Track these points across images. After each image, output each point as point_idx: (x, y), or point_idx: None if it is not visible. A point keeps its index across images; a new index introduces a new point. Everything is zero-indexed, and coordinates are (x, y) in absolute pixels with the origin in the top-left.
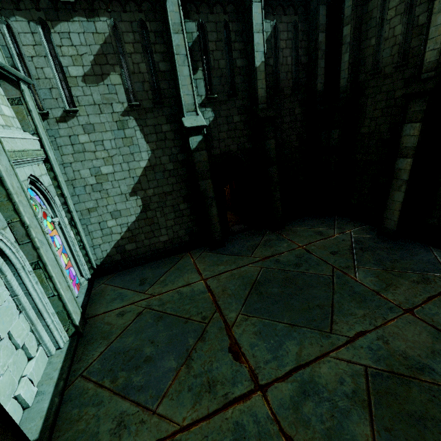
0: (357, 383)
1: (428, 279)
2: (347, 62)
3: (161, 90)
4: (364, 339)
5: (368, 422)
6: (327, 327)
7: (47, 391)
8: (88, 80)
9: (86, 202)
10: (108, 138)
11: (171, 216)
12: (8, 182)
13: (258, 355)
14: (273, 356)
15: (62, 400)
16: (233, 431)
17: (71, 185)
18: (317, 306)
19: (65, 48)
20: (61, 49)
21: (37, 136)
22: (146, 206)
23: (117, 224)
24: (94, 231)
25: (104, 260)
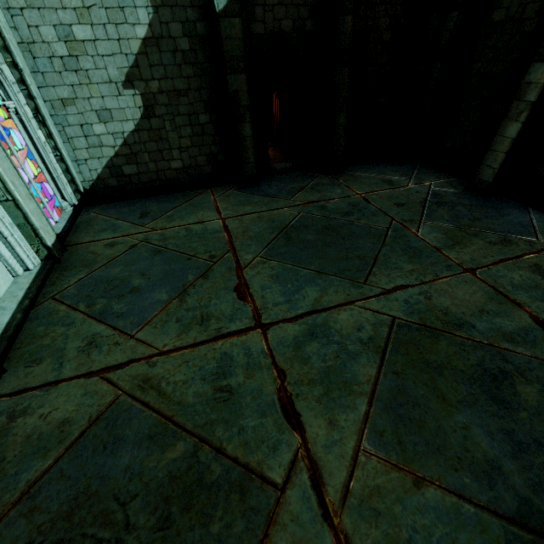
0: (378, 331)
1: (509, 241)
2: None
3: None
4: (403, 293)
5: (376, 365)
6: (362, 278)
7: (9, 307)
8: None
9: (57, 87)
10: None
11: (187, 132)
12: None
13: (268, 297)
14: (286, 299)
15: (27, 318)
16: (219, 360)
17: (28, 51)
18: (357, 256)
19: None
20: None
21: None
22: (149, 109)
23: (108, 132)
24: (74, 138)
25: (94, 184)
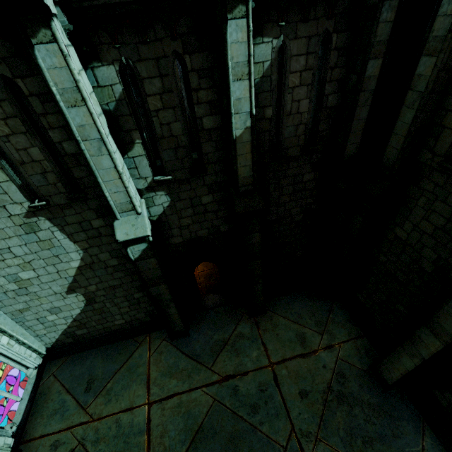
0: None
1: None
2: (407, 126)
3: (77, 179)
4: None
5: None
6: None
7: None
8: None
9: (13, 304)
10: (16, 244)
11: (125, 304)
12: None
13: None
14: None
15: None
16: None
17: None
18: None
19: None
20: None
21: None
22: (90, 300)
23: (59, 318)
24: (33, 325)
25: (54, 344)
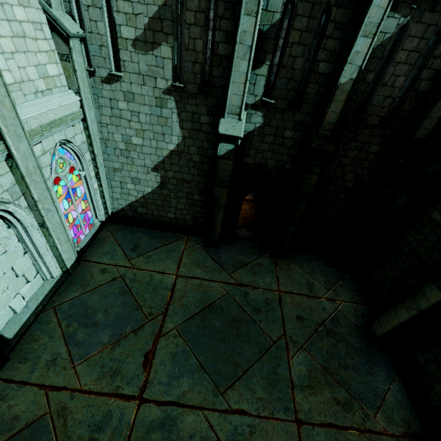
0: None
1: (351, 406)
2: None
3: (212, 77)
4: (239, 418)
5: None
6: (223, 387)
7: (31, 308)
8: (138, 45)
9: (114, 162)
10: (145, 111)
11: (183, 201)
12: (22, 168)
13: (159, 373)
14: (167, 381)
15: (36, 319)
16: (104, 415)
17: (104, 143)
18: (234, 363)
19: (121, 2)
20: (117, 2)
21: (79, 95)
22: (163, 184)
23: (135, 189)
24: (115, 187)
25: (118, 211)
